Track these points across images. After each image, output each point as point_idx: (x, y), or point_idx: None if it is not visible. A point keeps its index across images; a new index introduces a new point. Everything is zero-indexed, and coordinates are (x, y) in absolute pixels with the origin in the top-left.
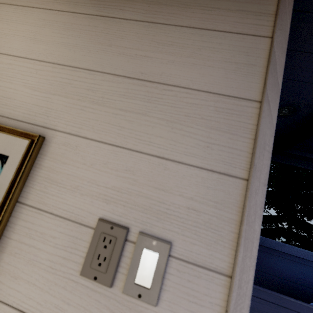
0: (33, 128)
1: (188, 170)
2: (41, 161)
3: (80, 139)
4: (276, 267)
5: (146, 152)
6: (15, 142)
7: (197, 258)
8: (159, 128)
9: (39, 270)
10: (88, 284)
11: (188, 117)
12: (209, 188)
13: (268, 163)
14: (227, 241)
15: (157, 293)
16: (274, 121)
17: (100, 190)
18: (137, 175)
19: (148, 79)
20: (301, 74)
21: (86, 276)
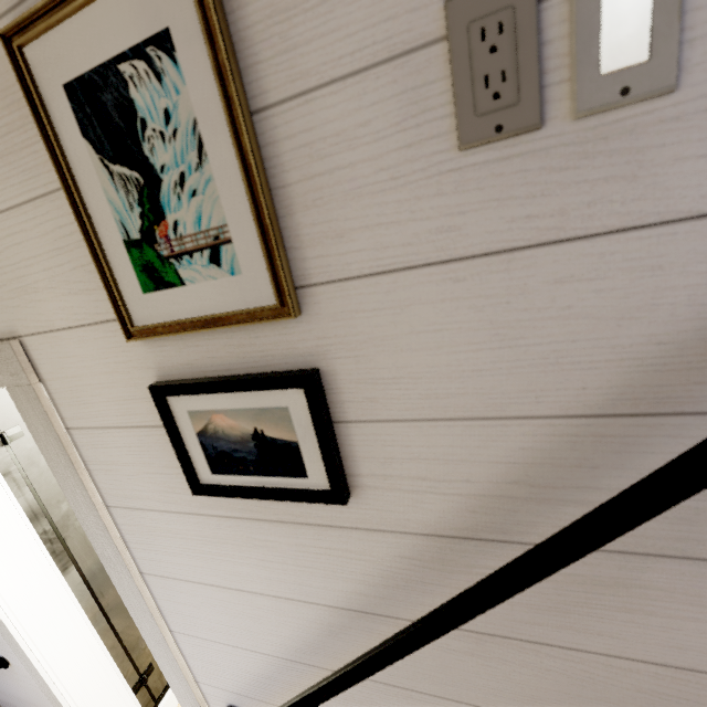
0: None
1: None
2: None
3: None
4: None
5: None
6: None
7: None
8: None
9: (373, 198)
10: (485, 158)
11: None
12: None
13: None
14: None
15: (674, 53)
16: None
17: None
18: None
19: None
20: None
21: (476, 138)
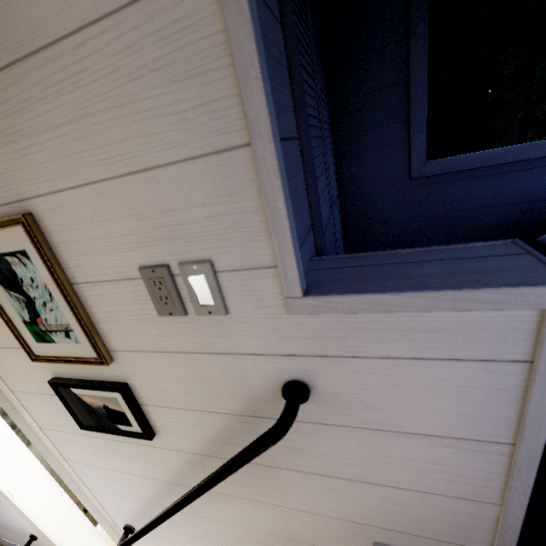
0: (13, 208)
1: (181, 171)
2: (52, 239)
3: (58, 195)
4: (529, 188)
5: (127, 173)
6: (15, 233)
7: (241, 264)
8: (115, 127)
9: (132, 324)
10: (171, 320)
11: (134, 82)
12: (214, 181)
13: (262, 101)
14: (261, 234)
15: (222, 305)
16: (243, 4)
17: (120, 241)
18: (138, 207)
19: (45, 43)
20: None
21: (163, 315)
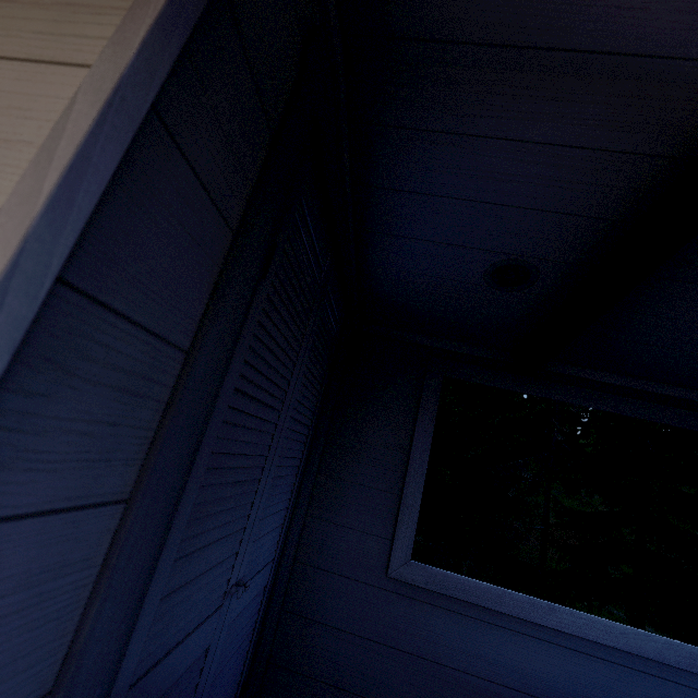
0: None
1: None
2: None
3: None
4: (532, 669)
5: None
6: None
7: None
8: None
9: None
10: None
11: None
12: None
13: None
14: None
15: None
16: None
17: None
18: None
19: None
20: (504, 189)
21: None
